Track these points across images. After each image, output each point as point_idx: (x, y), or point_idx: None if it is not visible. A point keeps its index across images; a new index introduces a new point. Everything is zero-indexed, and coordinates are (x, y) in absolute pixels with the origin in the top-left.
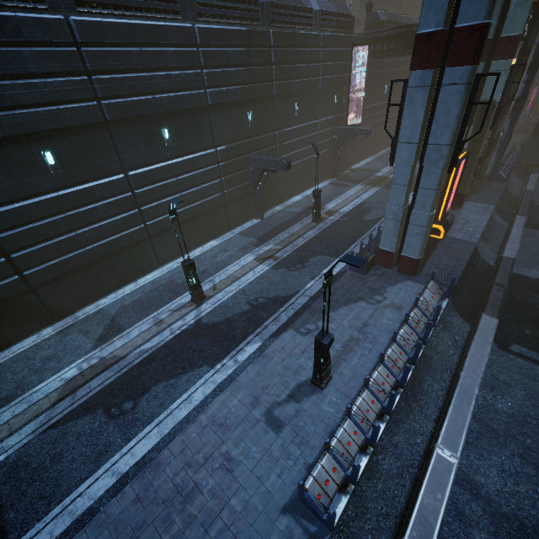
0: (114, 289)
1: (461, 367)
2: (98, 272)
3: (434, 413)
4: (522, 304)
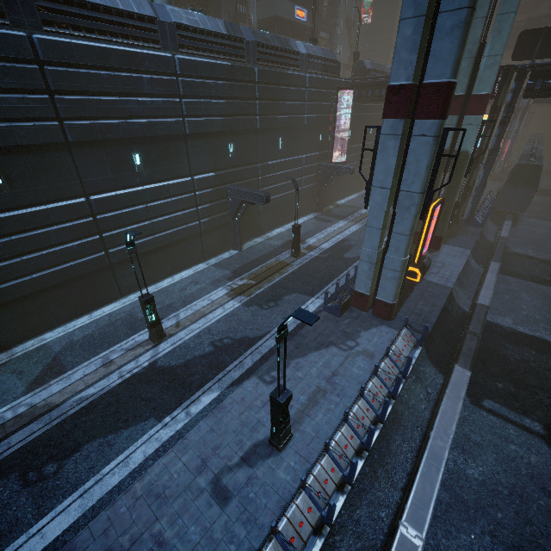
0: (64, 321)
1: (432, 426)
2: (45, 302)
3: (402, 479)
4: (495, 354)
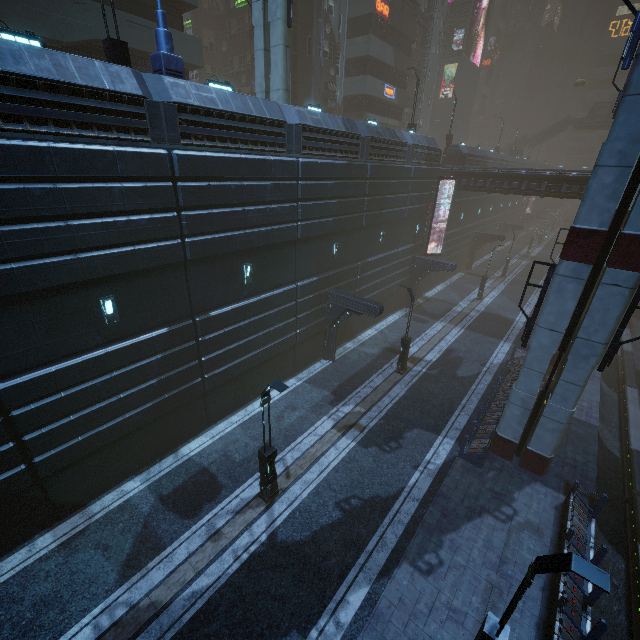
0: (145, 464)
1: None
2: (131, 444)
3: None
4: None
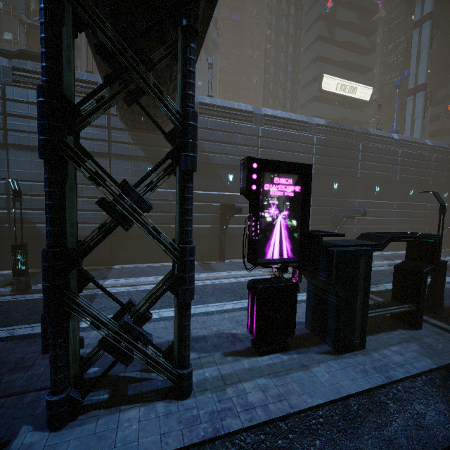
0: None
1: None
2: None
3: None
4: None
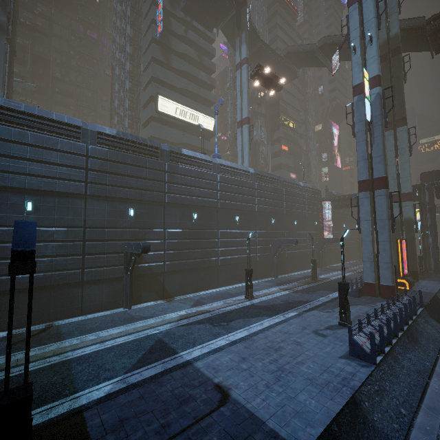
0: (193, 291)
1: None
2: (190, 277)
3: (435, 356)
4: None
